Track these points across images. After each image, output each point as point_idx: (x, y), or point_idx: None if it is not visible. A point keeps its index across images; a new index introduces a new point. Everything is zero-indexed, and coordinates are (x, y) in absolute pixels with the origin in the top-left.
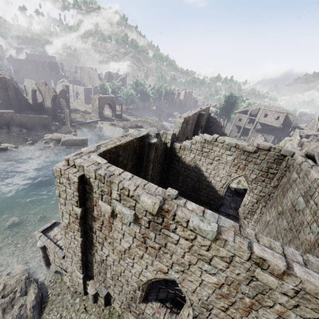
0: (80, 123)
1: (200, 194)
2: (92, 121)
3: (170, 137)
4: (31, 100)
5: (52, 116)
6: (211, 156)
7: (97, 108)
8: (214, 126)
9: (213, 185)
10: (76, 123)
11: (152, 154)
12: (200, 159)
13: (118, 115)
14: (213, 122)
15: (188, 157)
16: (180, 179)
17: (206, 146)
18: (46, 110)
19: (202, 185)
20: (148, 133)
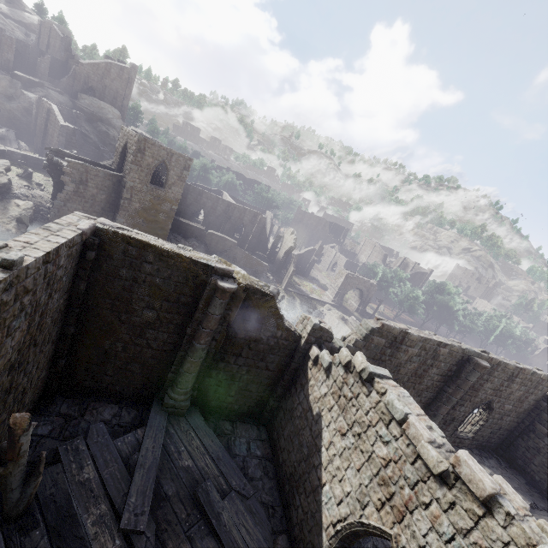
0: (300, 292)
1: (295, 498)
2: (319, 299)
3: (310, 328)
4: (271, 245)
5: (275, 268)
6: (349, 413)
7: (338, 288)
8: None
9: (322, 497)
10: (294, 290)
11: (215, 306)
12: (331, 406)
13: (369, 315)
14: None
15: (317, 389)
16: (288, 429)
17: (350, 381)
18: (275, 260)
19: (306, 478)
20: (230, 272)
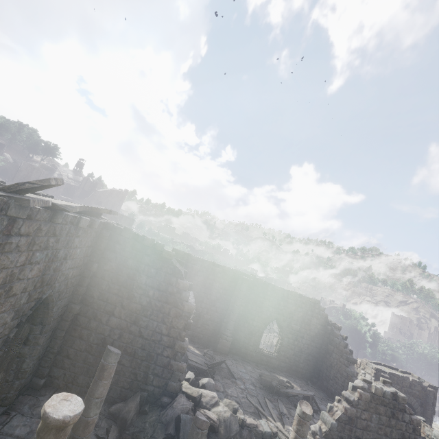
0: None
1: None
2: None
3: None
4: None
5: None
6: None
7: None
8: (335, 352)
9: None
10: None
11: None
12: None
13: None
14: (334, 342)
15: None
16: None
17: None
18: None
19: None
20: None
